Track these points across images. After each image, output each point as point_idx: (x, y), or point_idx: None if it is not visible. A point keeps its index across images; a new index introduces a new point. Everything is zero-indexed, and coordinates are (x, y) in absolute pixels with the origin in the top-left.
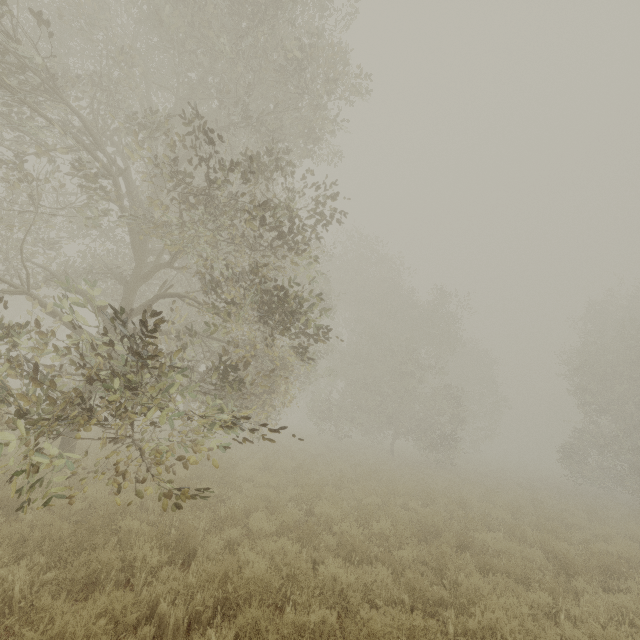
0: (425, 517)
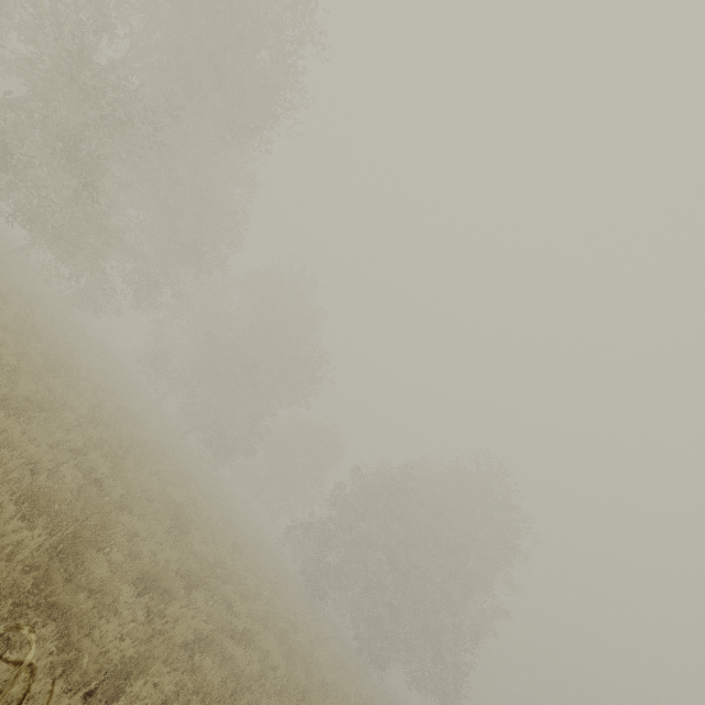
0: (67, 354)
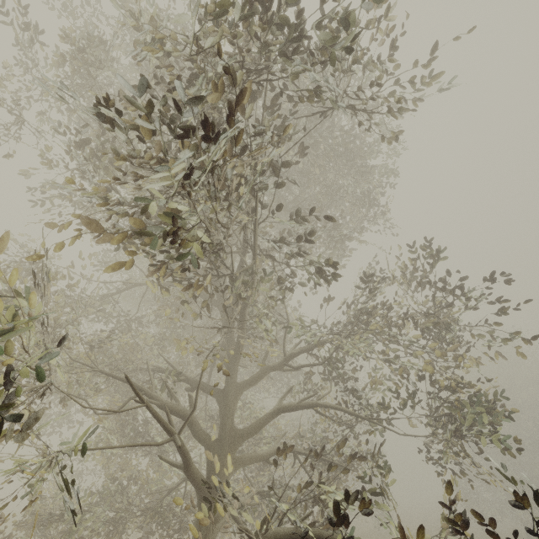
0: None
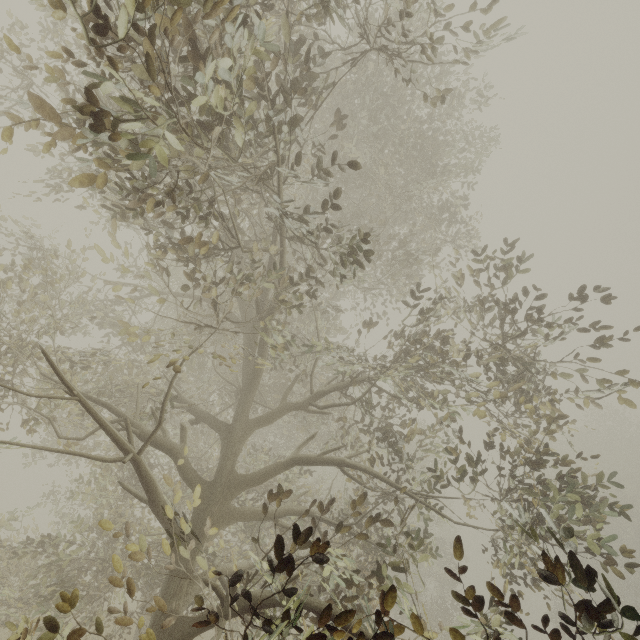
0: None
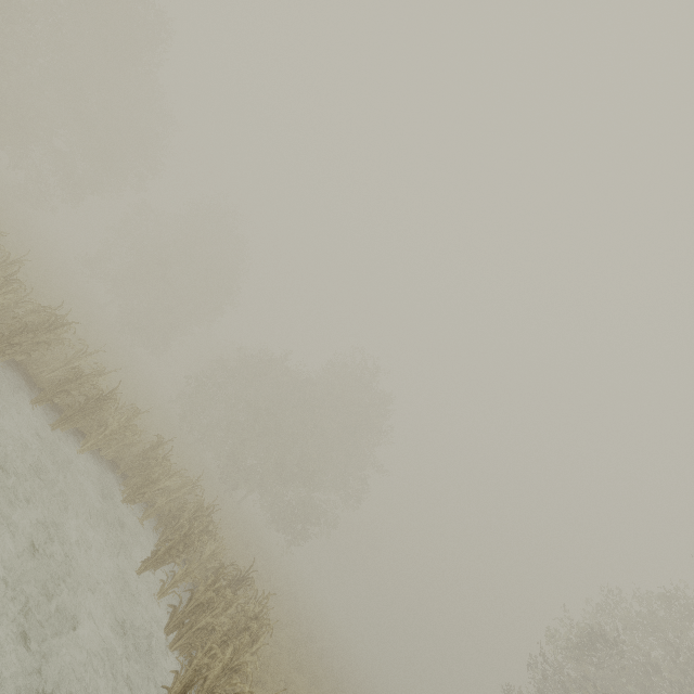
0: None
